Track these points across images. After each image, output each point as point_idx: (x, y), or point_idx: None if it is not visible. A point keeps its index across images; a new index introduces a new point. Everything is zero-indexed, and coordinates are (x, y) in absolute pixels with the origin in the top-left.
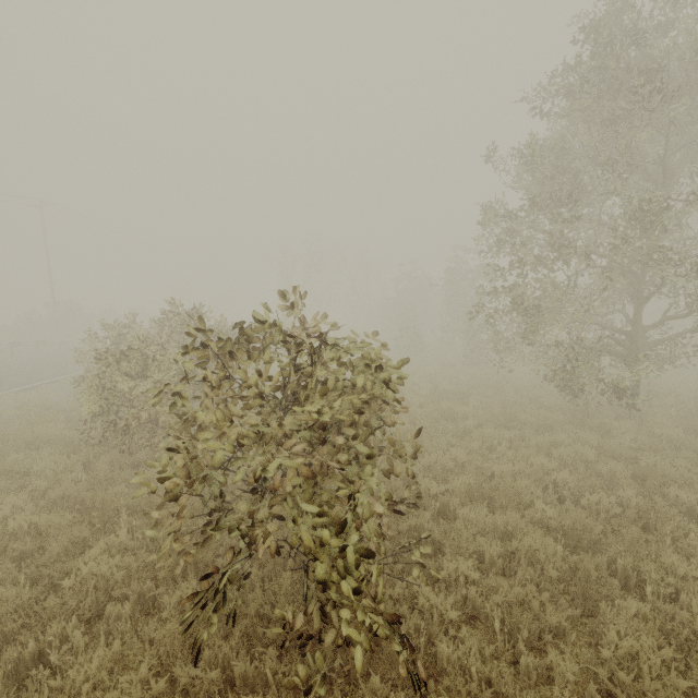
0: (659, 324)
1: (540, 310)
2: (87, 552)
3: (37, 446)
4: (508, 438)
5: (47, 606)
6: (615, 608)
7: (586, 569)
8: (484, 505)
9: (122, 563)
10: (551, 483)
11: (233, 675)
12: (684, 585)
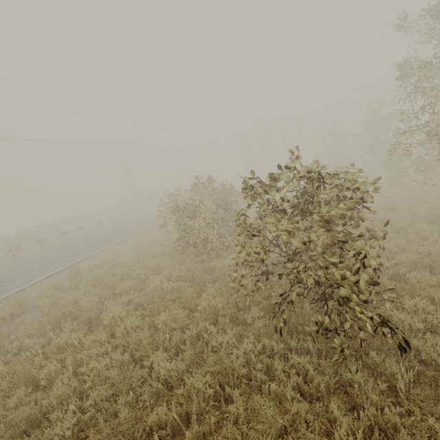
0: None
1: None
2: (201, 297)
3: (154, 257)
4: (438, 231)
5: (195, 317)
6: None
7: None
8: (426, 272)
9: (219, 300)
10: None
11: (289, 348)
12: None
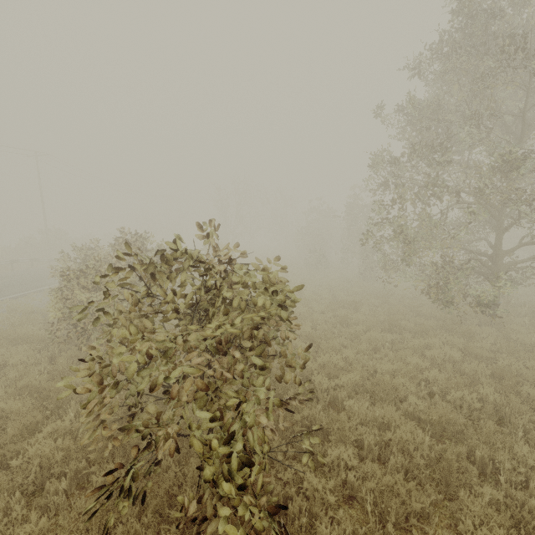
0: (516, 249)
1: (418, 237)
2: (37, 435)
3: (17, 343)
4: (391, 341)
5: None
6: (472, 495)
7: (448, 459)
8: (367, 398)
9: (63, 445)
10: (423, 380)
11: None
12: (533, 473)
